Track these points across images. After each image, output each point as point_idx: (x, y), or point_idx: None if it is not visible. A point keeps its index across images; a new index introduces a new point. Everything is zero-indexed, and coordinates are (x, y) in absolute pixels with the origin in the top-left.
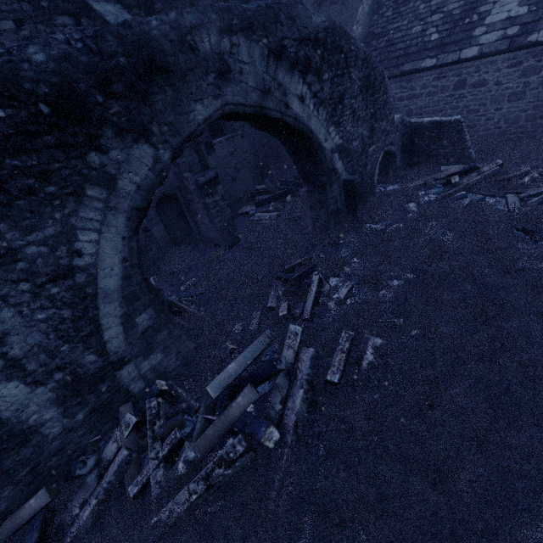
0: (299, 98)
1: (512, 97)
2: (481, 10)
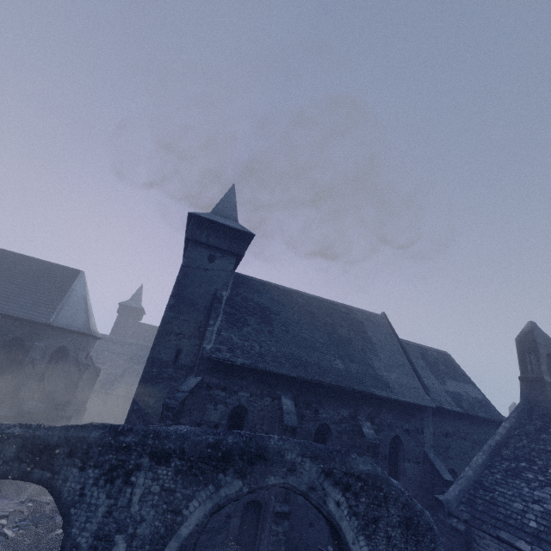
0: (335, 502)
1: None
2: None
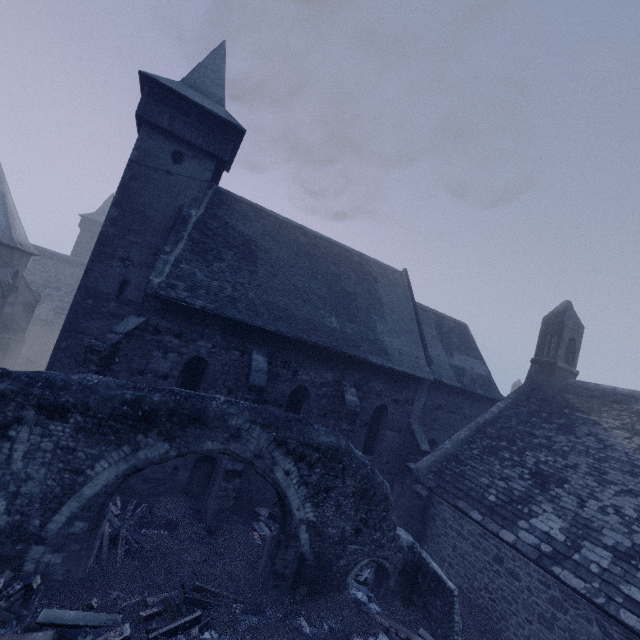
0: (285, 471)
1: (542, 618)
2: (533, 508)
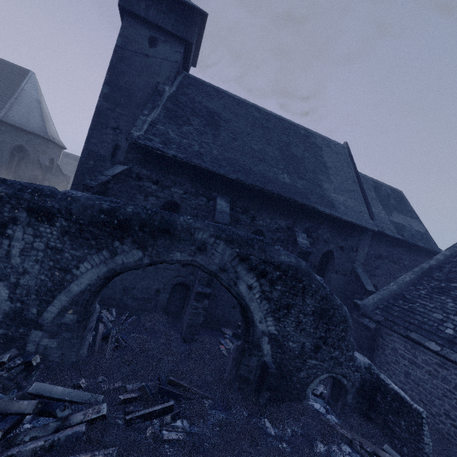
0: (247, 285)
1: None
2: None
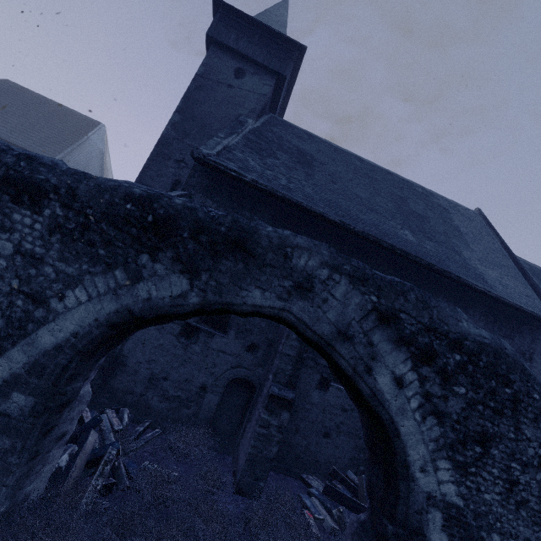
0: (394, 377)
1: None
2: None
